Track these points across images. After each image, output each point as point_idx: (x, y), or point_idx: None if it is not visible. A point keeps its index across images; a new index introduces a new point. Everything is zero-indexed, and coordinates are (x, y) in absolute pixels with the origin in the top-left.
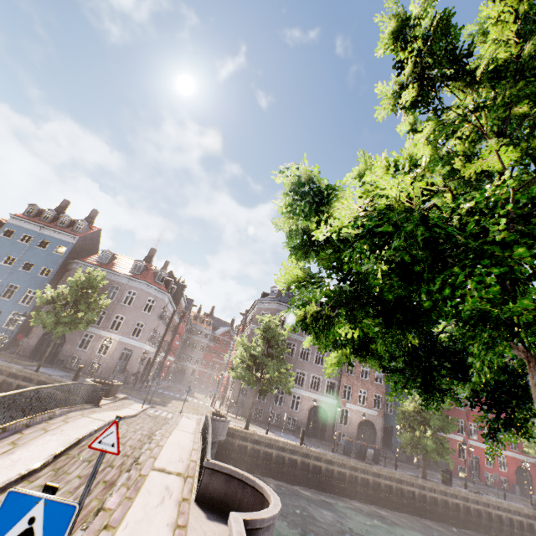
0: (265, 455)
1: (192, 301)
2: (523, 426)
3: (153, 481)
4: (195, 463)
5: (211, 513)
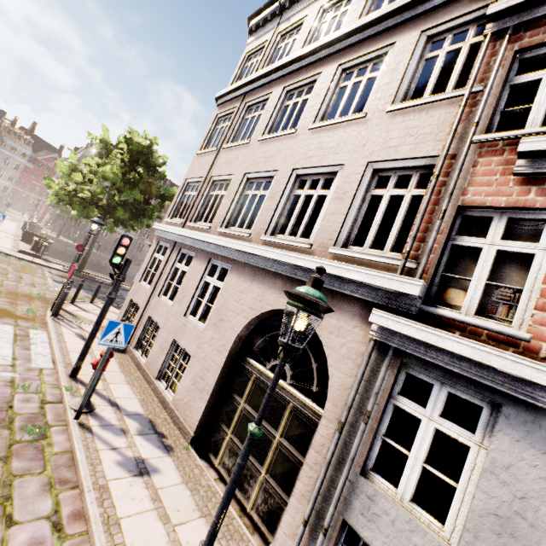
0: (70, 253)
1: (4, 113)
2: (111, 230)
3: (1, 233)
4: (20, 235)
5: (28, 244)
